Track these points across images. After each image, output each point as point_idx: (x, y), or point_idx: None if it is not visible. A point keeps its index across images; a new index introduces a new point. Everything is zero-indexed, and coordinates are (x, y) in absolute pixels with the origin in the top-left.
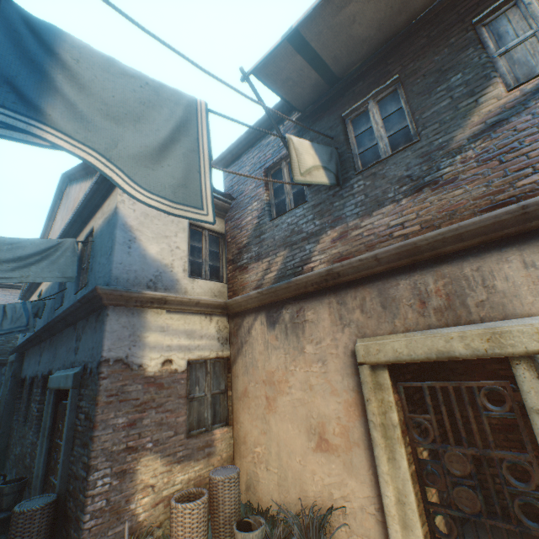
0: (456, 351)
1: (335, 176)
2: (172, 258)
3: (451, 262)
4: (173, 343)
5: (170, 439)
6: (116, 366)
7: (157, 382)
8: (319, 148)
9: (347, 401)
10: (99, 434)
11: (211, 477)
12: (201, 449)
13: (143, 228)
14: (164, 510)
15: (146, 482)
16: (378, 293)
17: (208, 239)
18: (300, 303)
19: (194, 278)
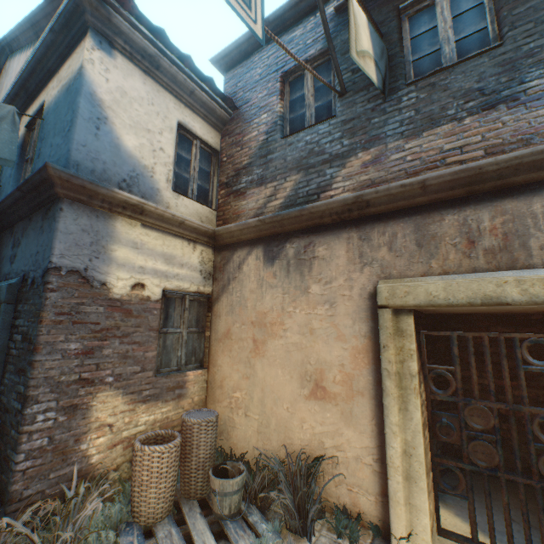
0: (509, 297)
1: (383, 81)
2: (153, 160)
3: (518, 196)
4: (148, 265)
5: (136, 375)
6: (70, 279)
7: (124, 308)
8: (374, 35)
9: (355, 347)
10: (42, 359)
11: (185, 419)
12: (171, 390)
13: (118, 109)
14: (123, 453)
15: (103, 421)
16: (415, 229)
17: (199, 152)
18: (310, 237)
19: (179, 194)
